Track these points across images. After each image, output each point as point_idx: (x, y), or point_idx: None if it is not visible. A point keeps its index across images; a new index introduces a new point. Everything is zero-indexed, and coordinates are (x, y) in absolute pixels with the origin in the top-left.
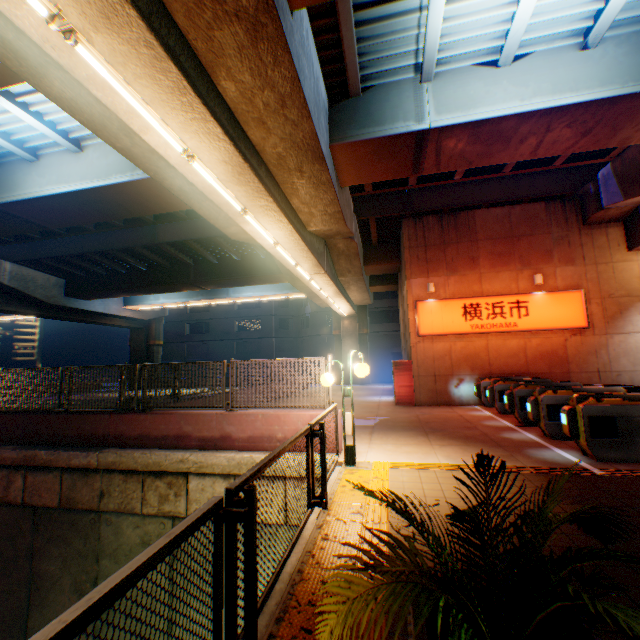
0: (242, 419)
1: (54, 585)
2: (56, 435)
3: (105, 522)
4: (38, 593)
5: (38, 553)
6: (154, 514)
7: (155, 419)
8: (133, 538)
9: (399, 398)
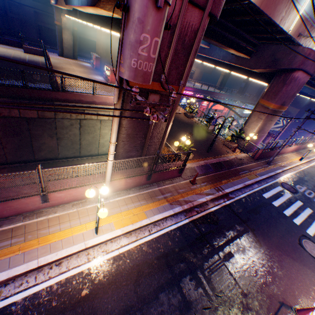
0: (99, 98)
1: (41, 136)
2: (27, 96)
3: (58, 121)
4: (34, 139)
5: (32, 130)
6: (74, 119)
7: (71, 95)
8: (68, 124)
9: (111, 83)
